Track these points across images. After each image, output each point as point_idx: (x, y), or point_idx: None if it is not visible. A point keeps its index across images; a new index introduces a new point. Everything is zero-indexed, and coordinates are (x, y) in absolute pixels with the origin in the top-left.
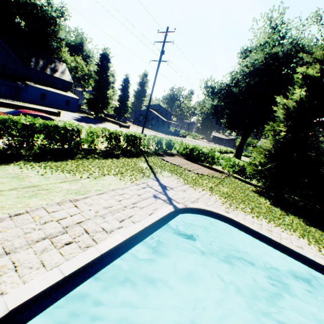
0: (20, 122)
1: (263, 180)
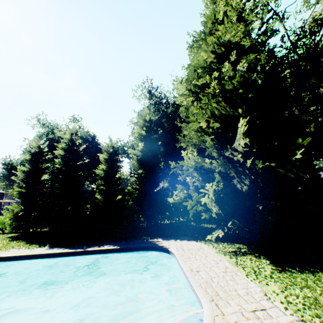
0: None
1: (13, 226)
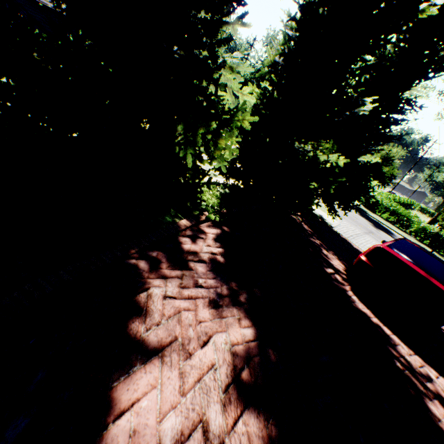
0: (410, 202)
1: None
